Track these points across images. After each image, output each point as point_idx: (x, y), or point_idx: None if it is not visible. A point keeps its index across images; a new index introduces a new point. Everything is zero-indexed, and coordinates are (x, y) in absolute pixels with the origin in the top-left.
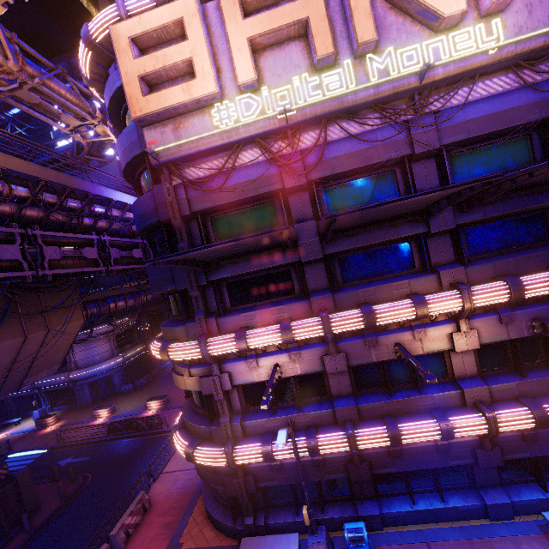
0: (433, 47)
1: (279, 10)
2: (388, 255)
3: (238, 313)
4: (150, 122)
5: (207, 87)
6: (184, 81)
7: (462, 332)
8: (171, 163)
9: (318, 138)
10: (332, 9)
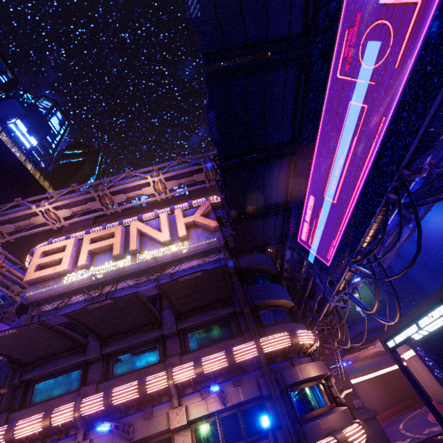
0: (163, 250)
1: (104, 241)
2: (145, 353)
3: (28, 407)
4: (33, 283)
5: (64, 267)
6: (55, 266)
7: (173, 407)
8: (35, 302)
9: (112, 287)
10: (128, 240)
